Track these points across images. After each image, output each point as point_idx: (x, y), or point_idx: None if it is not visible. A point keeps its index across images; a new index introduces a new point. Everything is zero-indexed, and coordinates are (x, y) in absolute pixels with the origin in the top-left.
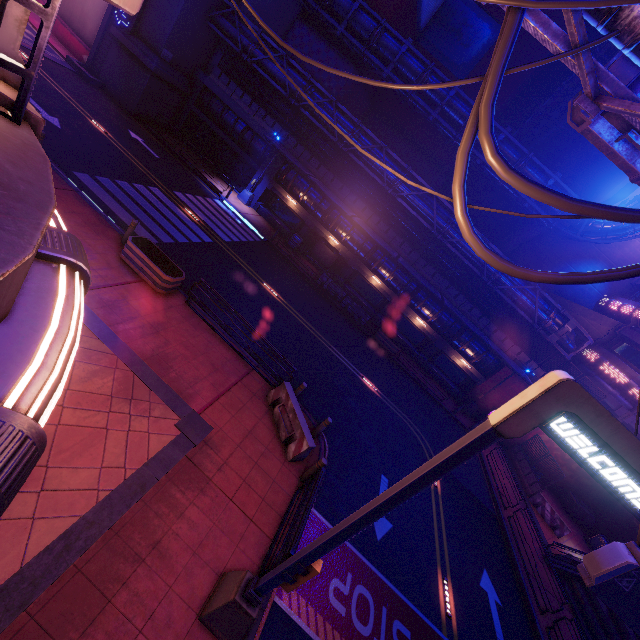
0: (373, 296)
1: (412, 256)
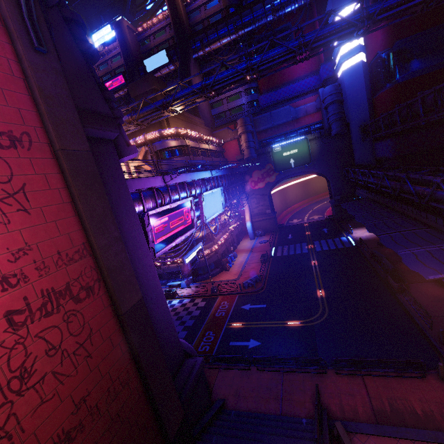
0: None
1: (414, 212)
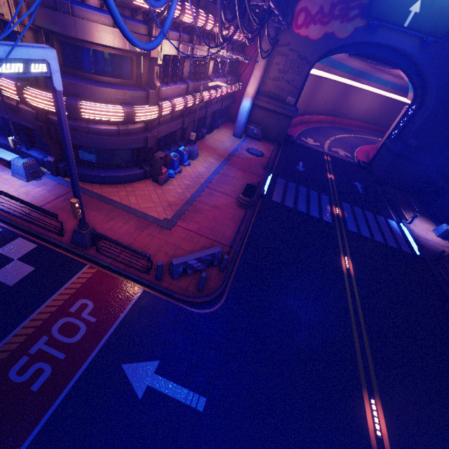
0: None
1: None
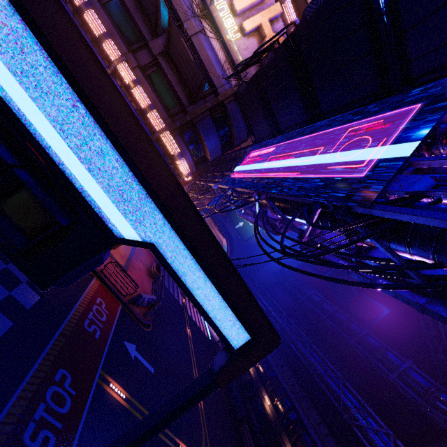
0: (264, 419)
1: (295, 387)
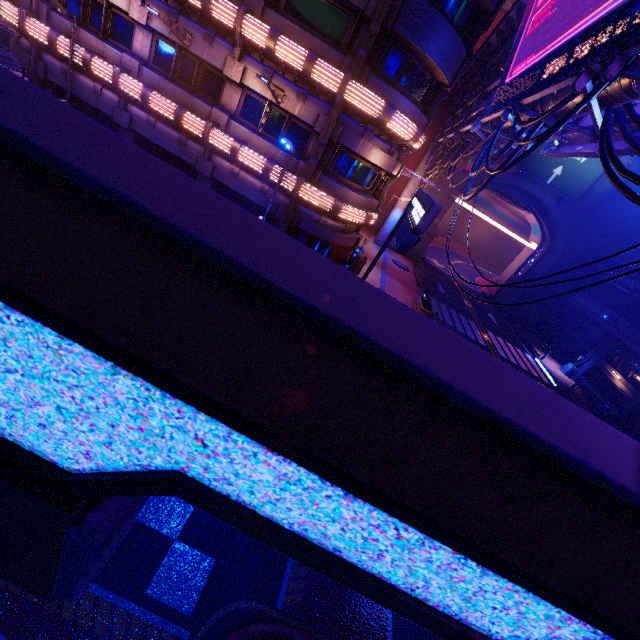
0: None
1: None
